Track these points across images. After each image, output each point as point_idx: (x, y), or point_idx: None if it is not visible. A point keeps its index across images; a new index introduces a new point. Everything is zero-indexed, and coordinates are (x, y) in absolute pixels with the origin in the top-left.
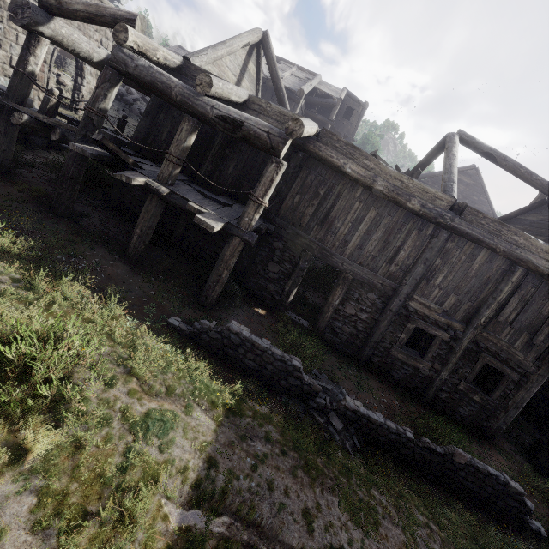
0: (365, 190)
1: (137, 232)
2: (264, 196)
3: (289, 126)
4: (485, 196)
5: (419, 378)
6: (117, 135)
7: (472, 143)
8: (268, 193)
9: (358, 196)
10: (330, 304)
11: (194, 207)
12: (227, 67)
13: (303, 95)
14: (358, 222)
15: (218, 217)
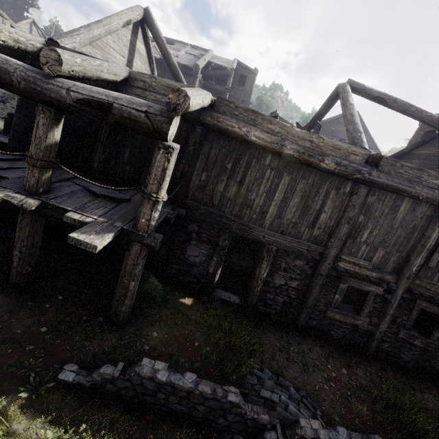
0: (275, 157)
1: (16, 254)
2: (159, 190)
3: (170, 100)
4: (367, 133)
5: (358, 334)
6: (5, 135)
7: (362, 90)
8: (162, 186)
9: (268, 164)
10: (258, 277)
11: (73, 218)
12: (112, 48)
13: (199, 69)
14: (273, 191)
15: (106, 225)
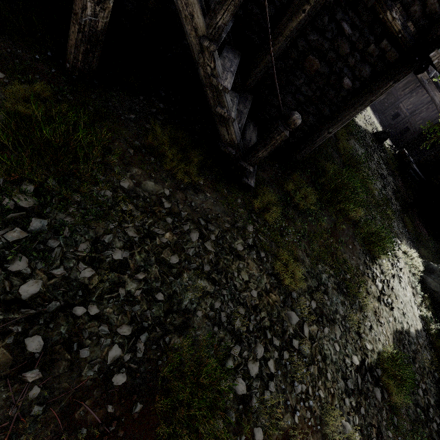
0: None
1: None
2: None
3: None
4: None
5: (388, 126)
6: None
7: None
8: None
9: None
10: (380, 99)
11: None
12: None
13: None
14: None
15: None
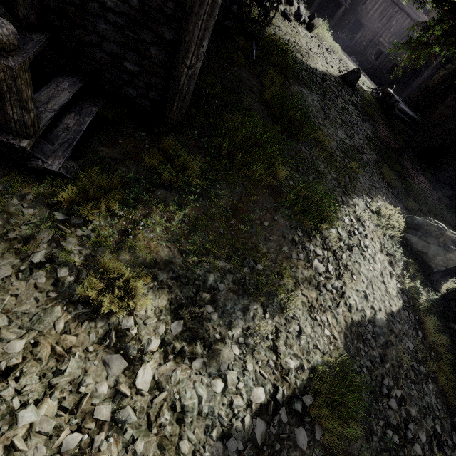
0: None
1: (315, 2)
2: None
3: None
4: None
5: (373, 69)
6: None
7: None
8: None
9: None
10: (355, 38)
11: None
12: None
13: None
14: (375, 5)
15: None
